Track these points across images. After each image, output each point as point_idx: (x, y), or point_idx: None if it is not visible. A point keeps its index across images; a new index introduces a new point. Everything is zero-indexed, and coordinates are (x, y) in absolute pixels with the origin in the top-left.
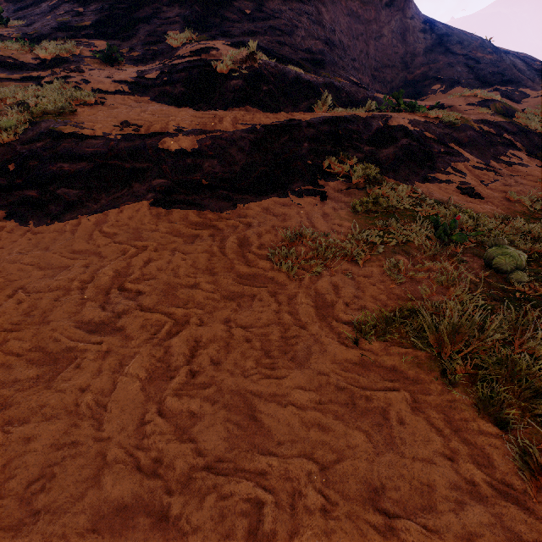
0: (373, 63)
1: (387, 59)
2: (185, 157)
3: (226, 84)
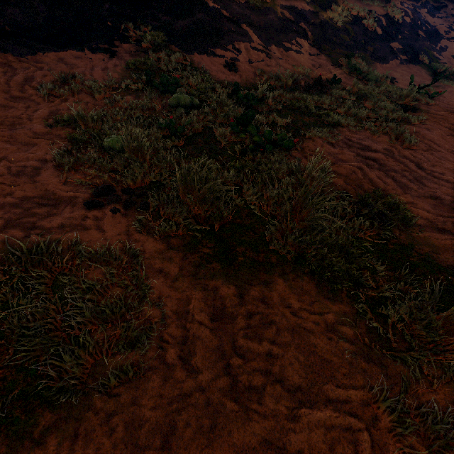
0: None
1: None
2: None
3: None
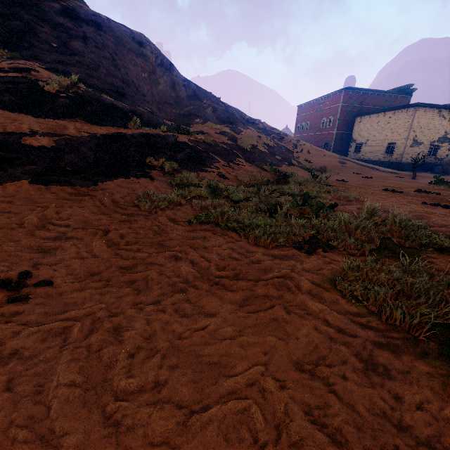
0: (157, 99)
1: (166, 98)
2: (47, 151)
3: (55, 100)
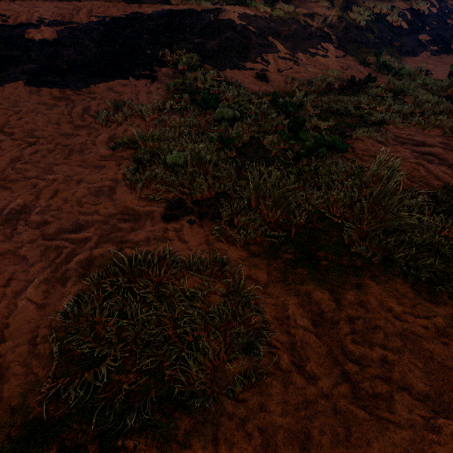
0: None
1: None
2: (47, 46)
3: None
